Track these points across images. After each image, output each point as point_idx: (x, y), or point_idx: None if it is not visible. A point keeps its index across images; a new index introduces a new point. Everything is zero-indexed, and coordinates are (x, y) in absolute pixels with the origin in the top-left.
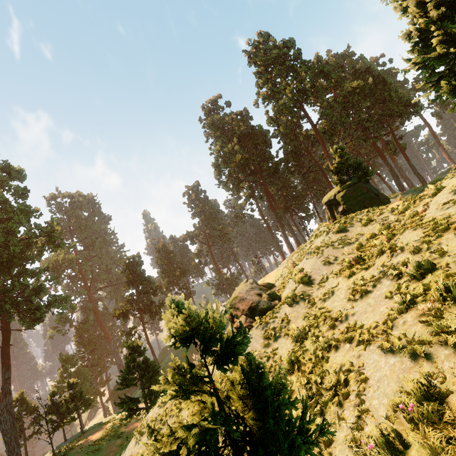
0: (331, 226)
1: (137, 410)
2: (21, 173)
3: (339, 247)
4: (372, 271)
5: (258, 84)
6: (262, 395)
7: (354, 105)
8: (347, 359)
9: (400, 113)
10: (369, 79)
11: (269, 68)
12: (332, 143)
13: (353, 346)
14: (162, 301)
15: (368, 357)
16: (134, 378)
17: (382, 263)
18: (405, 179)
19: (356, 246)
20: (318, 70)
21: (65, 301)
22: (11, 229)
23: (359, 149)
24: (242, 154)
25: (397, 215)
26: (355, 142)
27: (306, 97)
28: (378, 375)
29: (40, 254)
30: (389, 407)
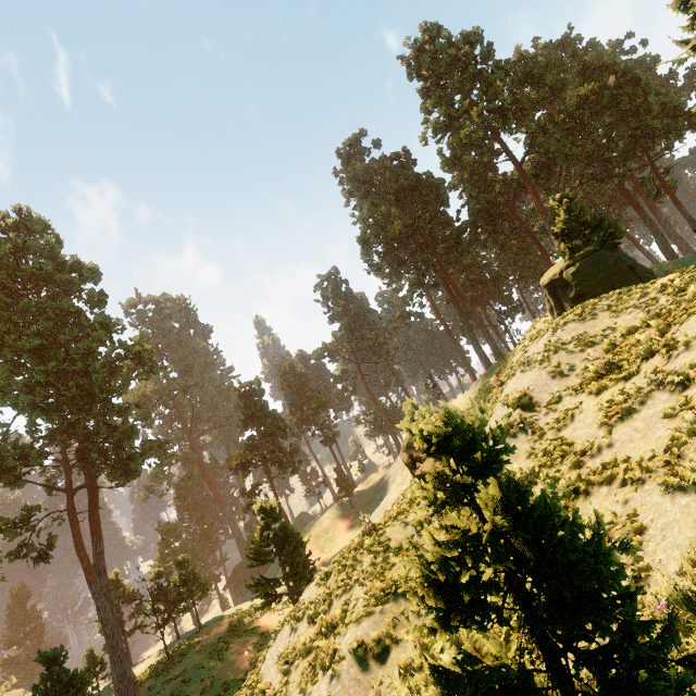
0: (560, 320)
1: (277, 595)
2: (95, 272)
3: (576, 351)
4: (638, 382)
5: (426, 107)
6: (533, 513)
7: (584, 124)
8: (606, 507)
9: (664, 130)
10: (609, 79)
11: (442, 79)
12: (548, 190)
13: (614, 489)
14: (295, 447)
15: (641, 500)
16: (270, 552)
17: (654, 369)
18: (674, 239)
19: (605, 347)
20: (523, 74)
21: (164, 448)
22: (90, 350)
23: (593, 196)
24: (403, 219)
25: (673, 295)
26: (588, 185)
27: (505, 121)
28: (662, 521)
29: (126, 384)
30: (684, 560)
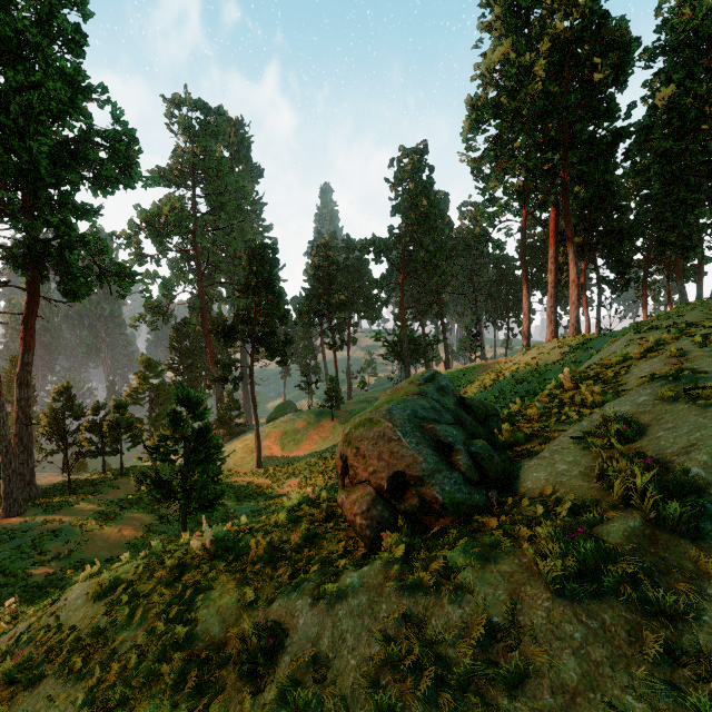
0: None
1: (171, 498)
2: None
3: None
4: None
5: None
6: None
7: None
8: None
9: None
10: None
11: None
12: None
13: None
14: (291, 338)
15: None
16: (172, 452)
17: None
18: None
19: None
20: None
21: (132, 280)
22: (30, 103)
23: None
24: (546, 87)
25: None
26: None
27: None
28: None
29: (114, 187)
30: None
